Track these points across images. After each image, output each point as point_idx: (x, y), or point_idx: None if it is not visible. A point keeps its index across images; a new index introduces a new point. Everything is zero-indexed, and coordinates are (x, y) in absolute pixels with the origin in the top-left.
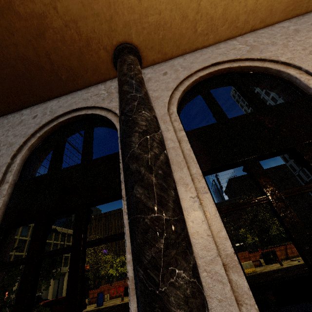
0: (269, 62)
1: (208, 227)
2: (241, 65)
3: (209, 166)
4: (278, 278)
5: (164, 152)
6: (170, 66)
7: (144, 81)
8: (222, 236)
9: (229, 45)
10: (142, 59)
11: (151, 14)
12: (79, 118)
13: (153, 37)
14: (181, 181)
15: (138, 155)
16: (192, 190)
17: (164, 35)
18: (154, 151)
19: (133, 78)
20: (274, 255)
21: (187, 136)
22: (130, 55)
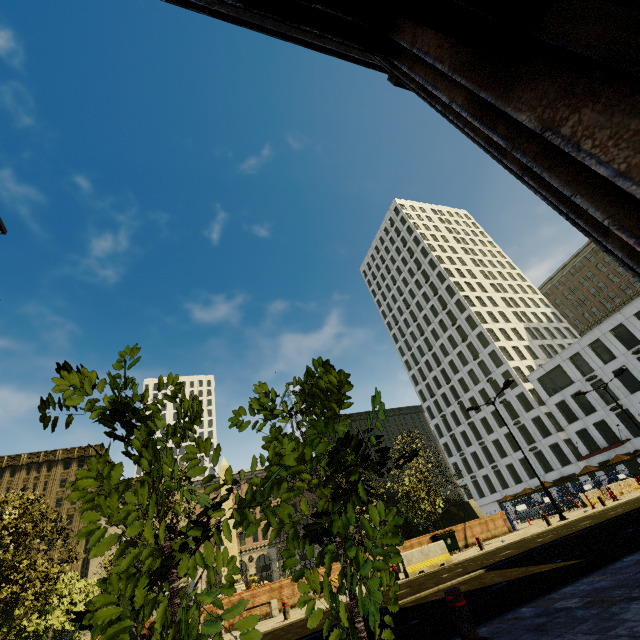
0: None
1: None
2: None
3: None
4: (521, 551)
5: None
6: None
7: None
8: None
9: None
10: None
11: None
12: None
13: None
14: None
15: None
16: None
17: None
18: None
19: None
20: (452, 539)
21: None
22: None
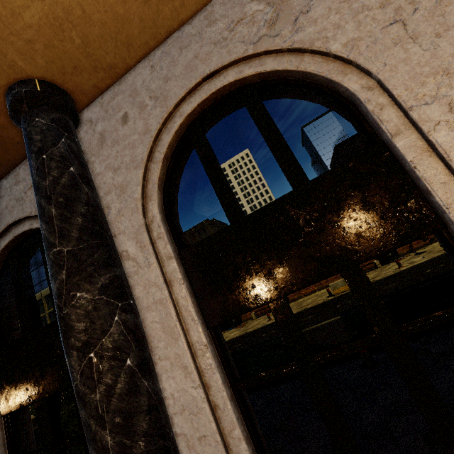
0: (312, 55)
1: (216, 431)
2: (257, 70)
3: (219, 319)
4: (389, 292)
5: (125, 368)
6: (131, 95)
7: (78, 186)
8: (235, 436)
9: (232, 5)
10: (72, 94)
11: (22, 7)
12: (27, 234)
13: (63, 49)
14: (177, 361)
15: (83, 396)
16: (193, 376)
17: (83, 36)
18: (105, 381)
19: (51, 200)
20: (393, 253)
21: (184, 261)
22: (36, 118)
